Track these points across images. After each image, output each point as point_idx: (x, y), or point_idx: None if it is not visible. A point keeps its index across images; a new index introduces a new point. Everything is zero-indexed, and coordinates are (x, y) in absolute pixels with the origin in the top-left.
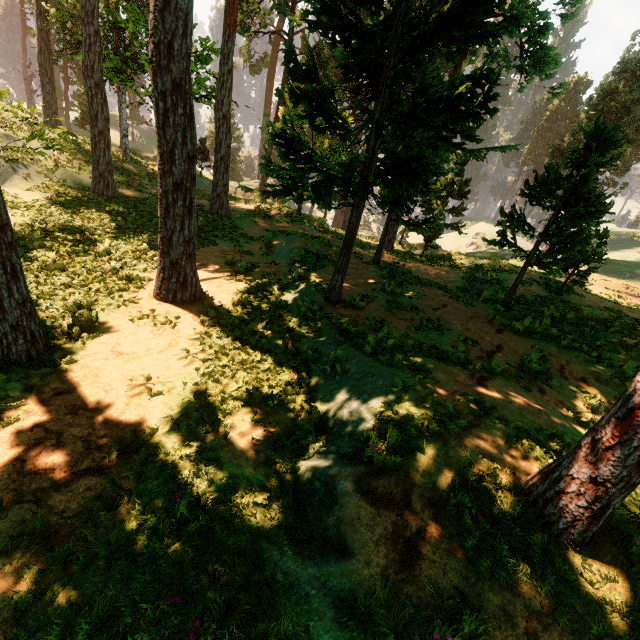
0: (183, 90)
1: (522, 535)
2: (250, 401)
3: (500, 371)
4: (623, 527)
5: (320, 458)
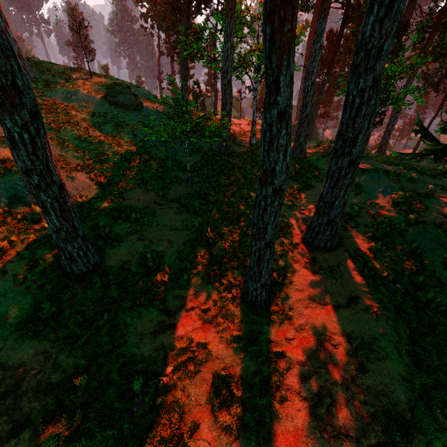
0: (378, 83)
1: None
2: None
3: None
4: None
5: None
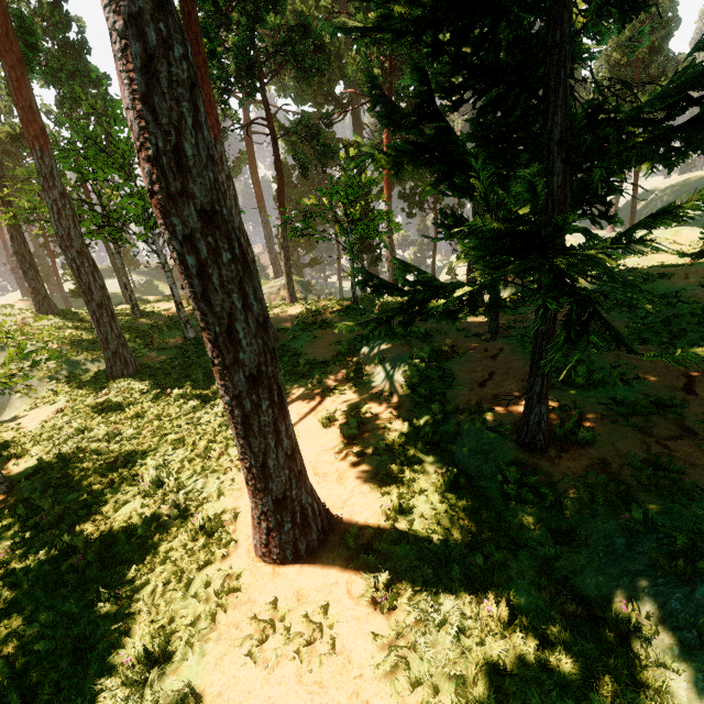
0: (220, 220)
1: None
2: None
3: None
4: None
5: None
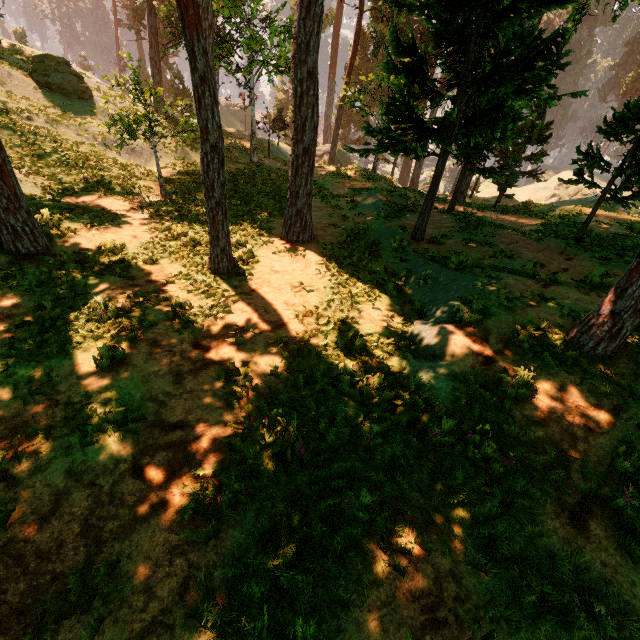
0: (314, 76)
1: (563, 352)
2: (369, 298)
3: (563, 281)
4: (638, 352)
5: (424, 325)
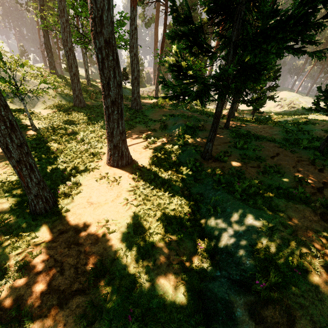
0: (111, 44)
1: None
2: (166, 234)
3: None
4: None
5: (217, 281)
